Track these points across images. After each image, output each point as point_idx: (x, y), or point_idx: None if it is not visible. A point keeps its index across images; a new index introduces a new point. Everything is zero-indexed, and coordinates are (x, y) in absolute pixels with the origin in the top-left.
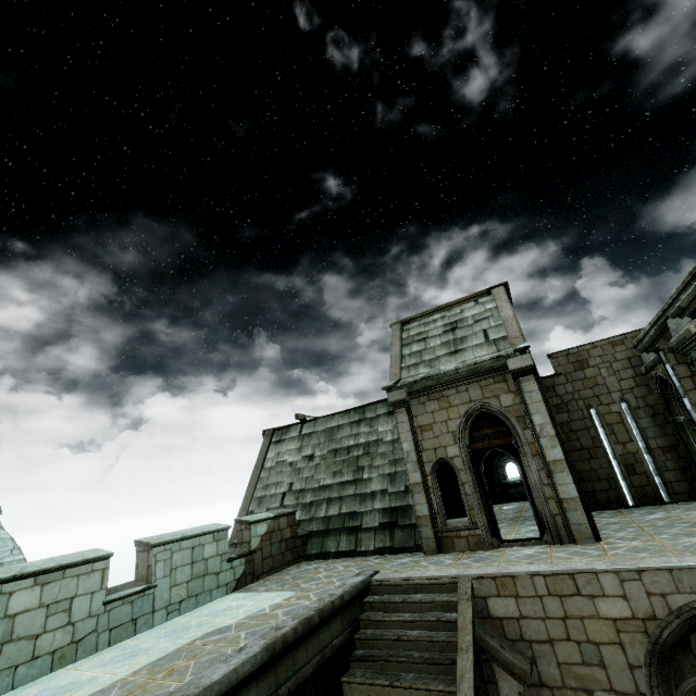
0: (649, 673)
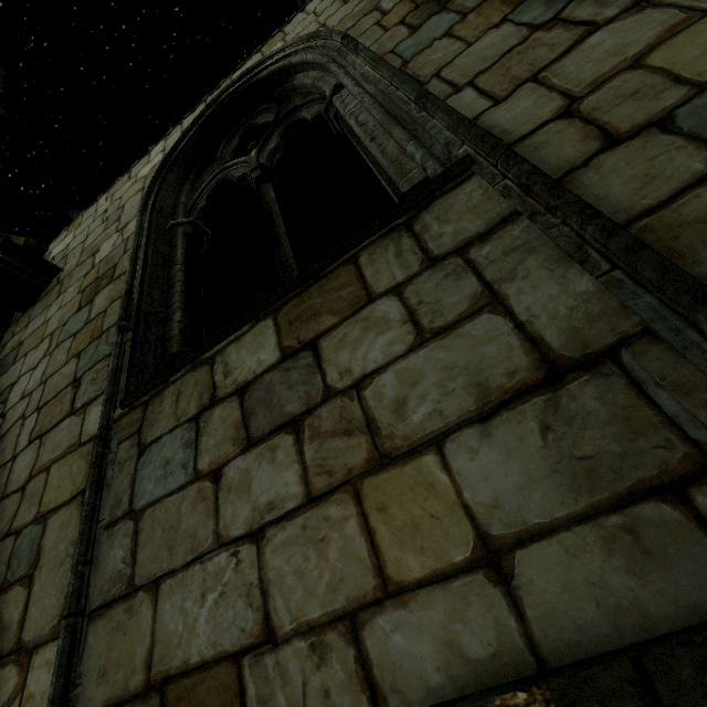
0: (151, 184)
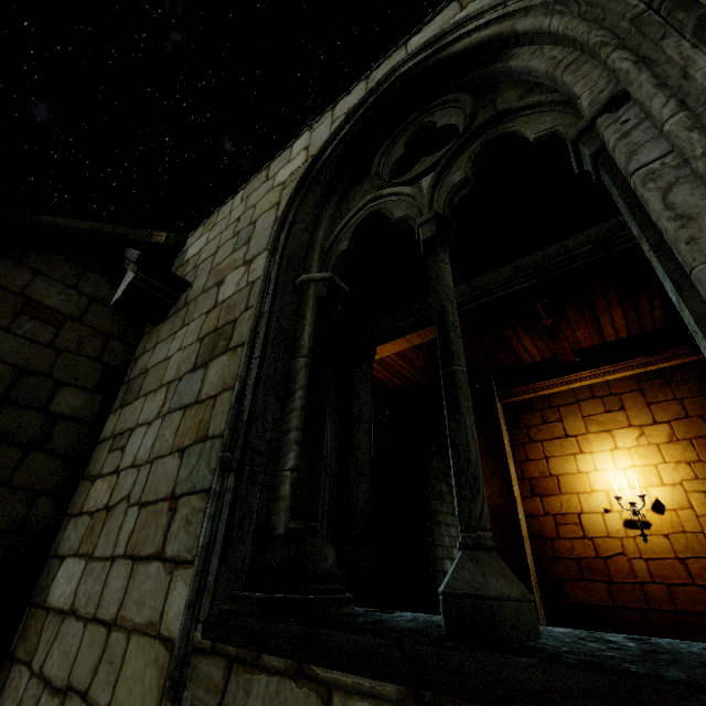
0: (286, 207)
